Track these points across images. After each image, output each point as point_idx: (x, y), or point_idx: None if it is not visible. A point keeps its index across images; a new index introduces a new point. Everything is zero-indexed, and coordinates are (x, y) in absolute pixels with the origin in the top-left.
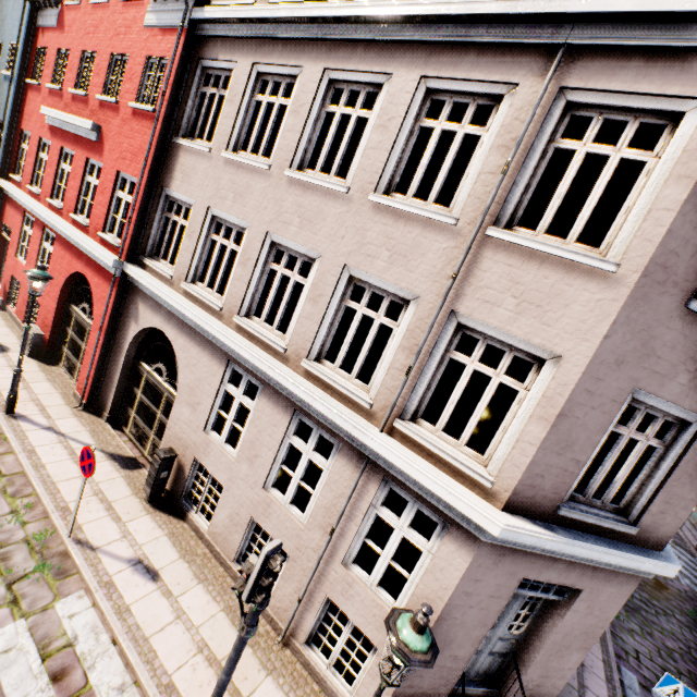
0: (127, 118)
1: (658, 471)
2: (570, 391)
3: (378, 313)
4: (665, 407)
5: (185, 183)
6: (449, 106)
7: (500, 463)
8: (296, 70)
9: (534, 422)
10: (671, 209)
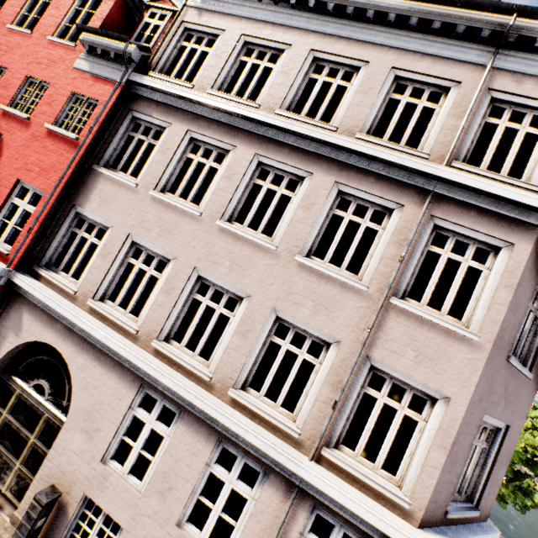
0: (40, 135)
1: (487, 464)
2: (458, 425)
3: (301, 349)
4: (493, 422)
5: (103, 207)
6: (354, 205)
7: (412, 484)
8: (229, 146)
9: (436, 449)
10: (504, 305)
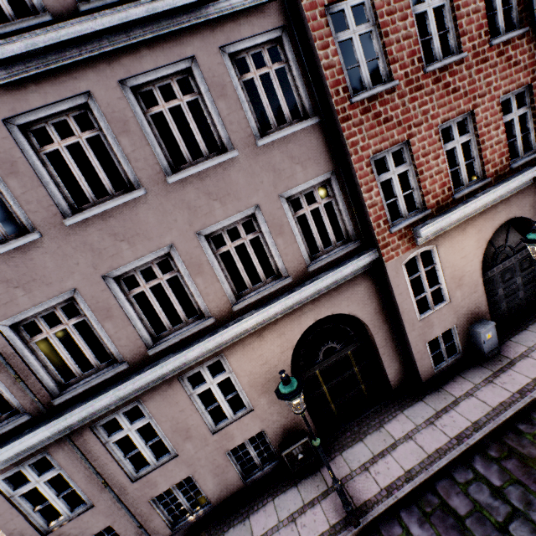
0: None
1: None
2: None
3: None
4: None
5: None
6: None
7: None
8: None
9: None
10: None
